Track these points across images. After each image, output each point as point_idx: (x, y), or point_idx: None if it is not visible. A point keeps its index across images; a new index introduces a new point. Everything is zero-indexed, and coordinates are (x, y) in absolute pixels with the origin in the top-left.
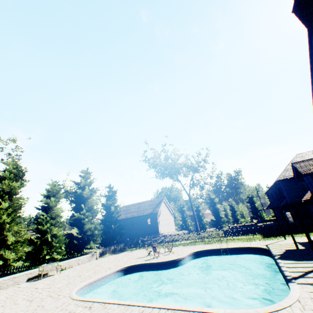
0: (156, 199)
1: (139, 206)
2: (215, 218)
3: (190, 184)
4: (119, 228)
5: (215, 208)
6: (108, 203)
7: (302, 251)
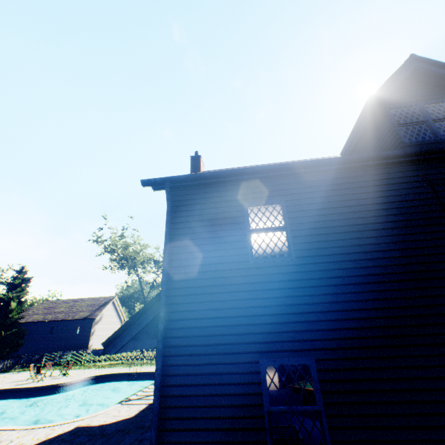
0: (104, 297)
1: (73, 305)
2: None
3: (152, 285)
4: (14, 336)
5: None
6: (8, 295)
7: None
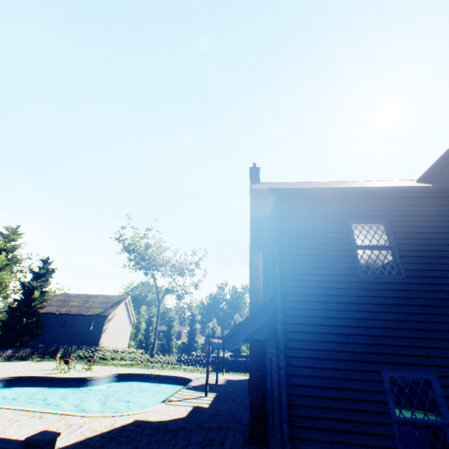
0: (117, 296)
1: (86, 300)
2: (188, 341)
3: (167, 289)
4: (35, 324)
5: (193, 328)
6: (33, 284)
7: (215, 385)
